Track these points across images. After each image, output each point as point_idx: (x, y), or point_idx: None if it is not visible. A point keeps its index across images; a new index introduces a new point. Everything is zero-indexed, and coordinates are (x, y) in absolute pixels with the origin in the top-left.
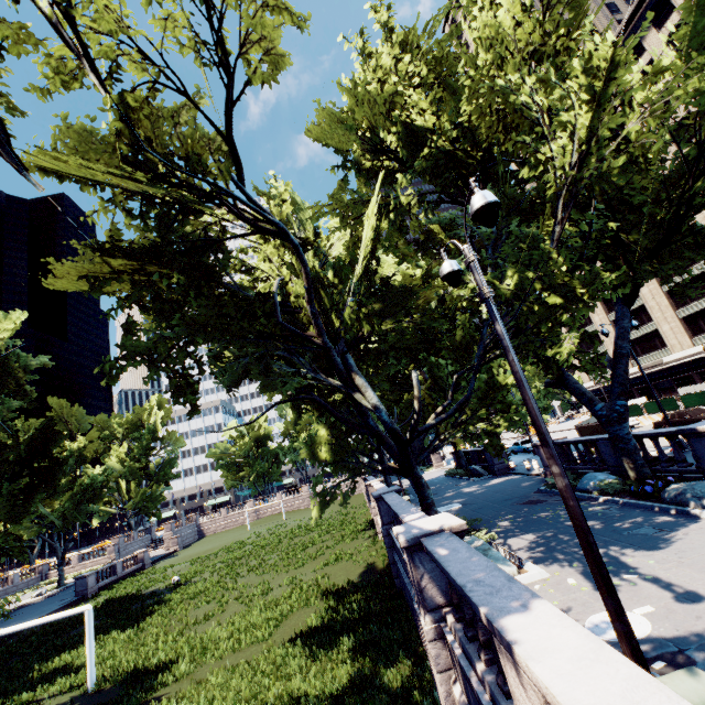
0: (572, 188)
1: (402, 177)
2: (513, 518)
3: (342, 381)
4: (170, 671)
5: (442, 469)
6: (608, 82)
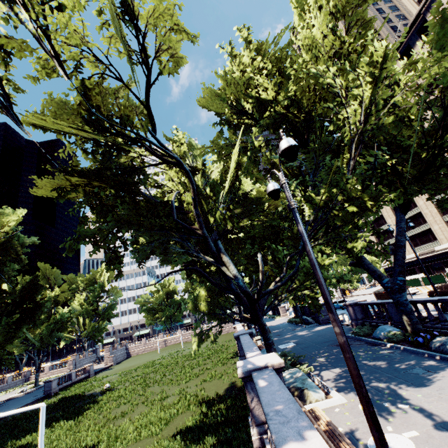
0: (360, 137)
1: (254, 130)
2: (328, 355)
3: (214, 258)
4: None
5: (286, 318)
6: (383, 70)
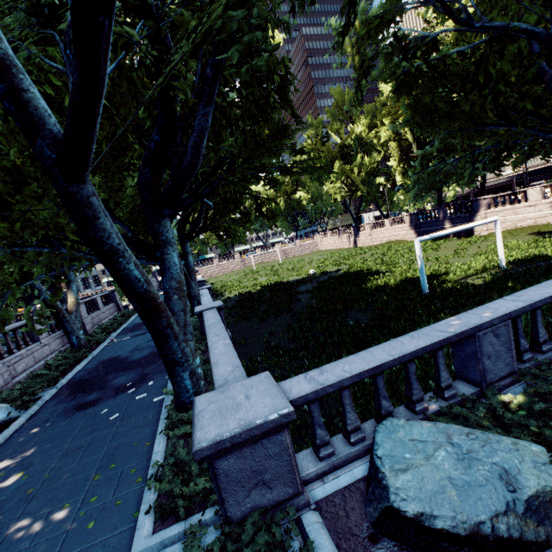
0: None
1: None
2: None
3: None
4: None
5: None
6: None
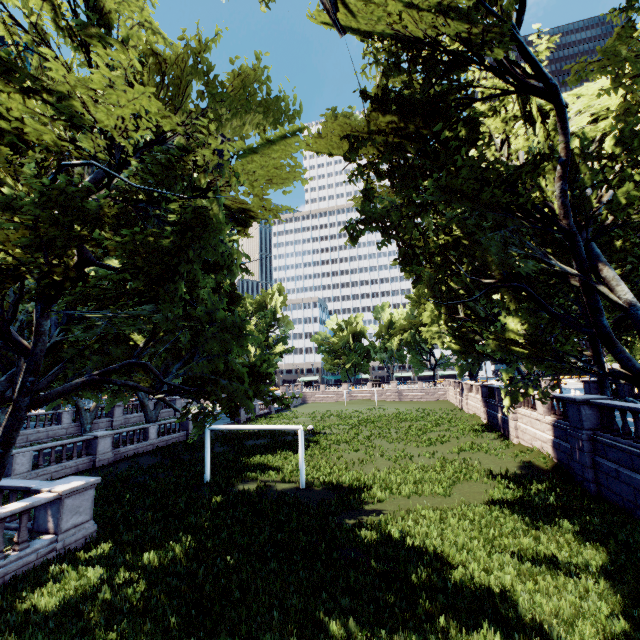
0: None
1: None
2: None
3: (581, 271)
4: (367, 493)
5: None
6: None
